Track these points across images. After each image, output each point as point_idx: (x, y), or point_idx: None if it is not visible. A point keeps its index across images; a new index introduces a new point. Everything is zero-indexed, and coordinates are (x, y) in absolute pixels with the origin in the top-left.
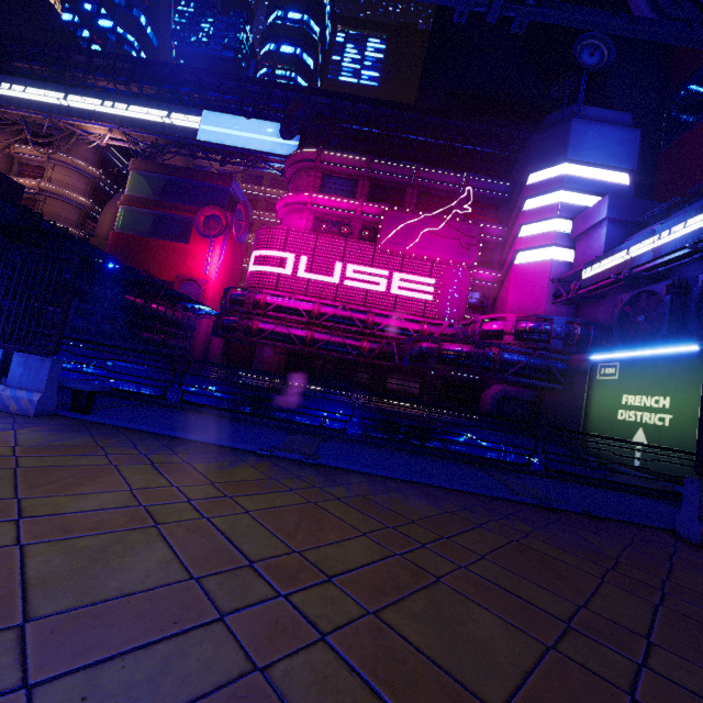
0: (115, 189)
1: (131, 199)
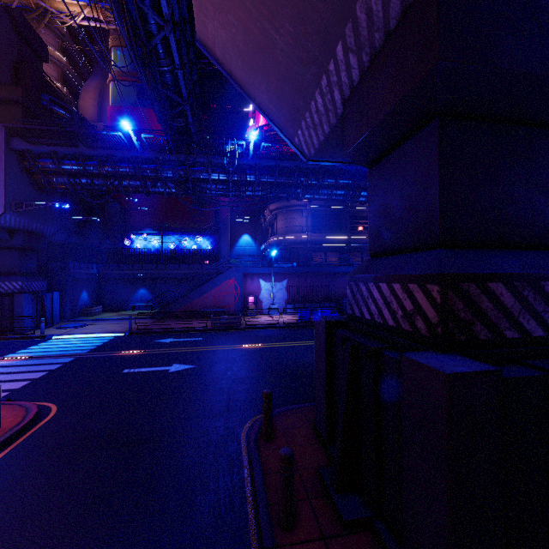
0: (78, 80)
1: (121, 74)
